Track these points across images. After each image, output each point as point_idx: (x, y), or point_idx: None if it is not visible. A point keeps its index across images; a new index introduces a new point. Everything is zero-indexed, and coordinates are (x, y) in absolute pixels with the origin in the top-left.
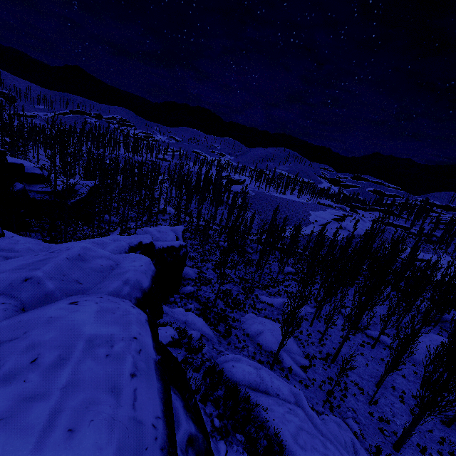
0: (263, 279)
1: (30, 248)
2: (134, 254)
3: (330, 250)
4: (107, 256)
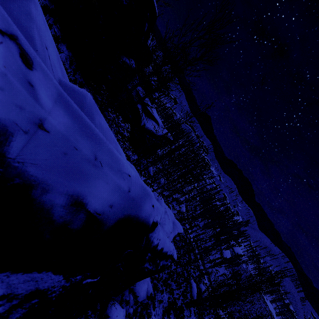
0: None
1: None
2: None
3: None
4: None
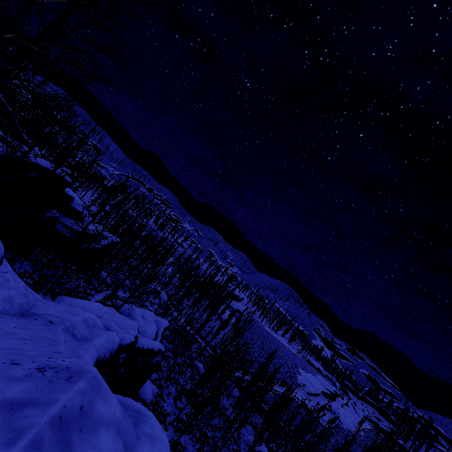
0: (227, 447)
1: (12, 297)
2: (149, 414)
3: (319, 443)
4: (117, 422)
